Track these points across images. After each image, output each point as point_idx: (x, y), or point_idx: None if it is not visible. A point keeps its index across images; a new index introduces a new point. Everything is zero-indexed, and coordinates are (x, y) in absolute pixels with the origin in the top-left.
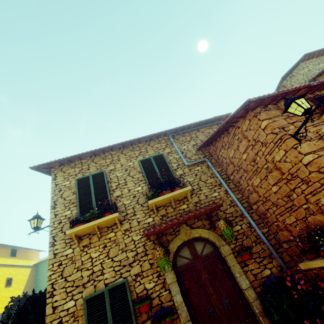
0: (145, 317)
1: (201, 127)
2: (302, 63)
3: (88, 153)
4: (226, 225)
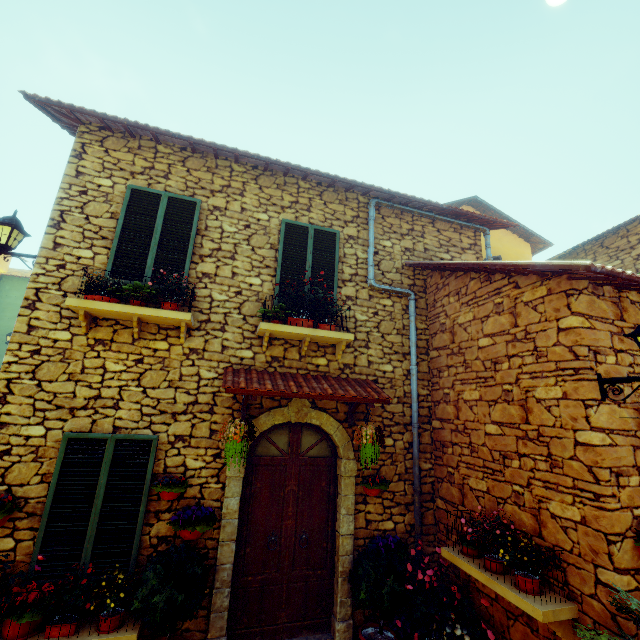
0: (165, 506)
1: (443, 218)
2: None
3: (181, 138)
4: (374, 440)
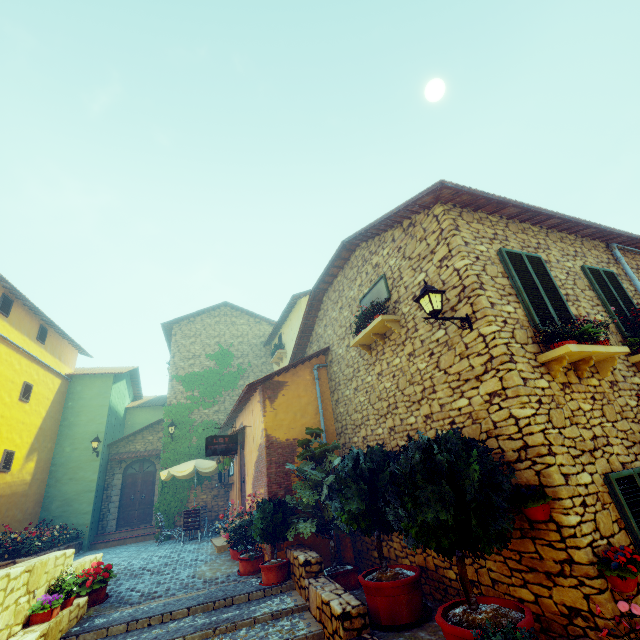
0: None
1: None
2: None
3: (525, 208)
4: None
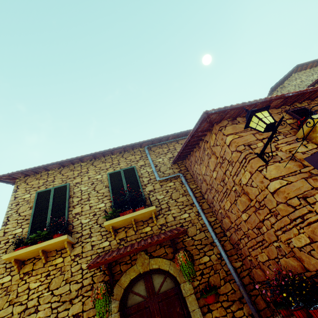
0: None
1: (180, 138)
2: (295, 74)
3: (54, 164)
4: (185, 259)
